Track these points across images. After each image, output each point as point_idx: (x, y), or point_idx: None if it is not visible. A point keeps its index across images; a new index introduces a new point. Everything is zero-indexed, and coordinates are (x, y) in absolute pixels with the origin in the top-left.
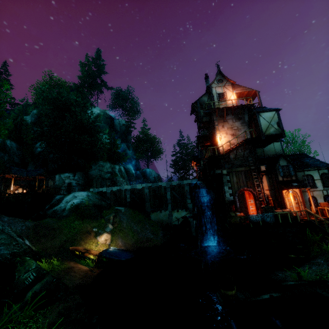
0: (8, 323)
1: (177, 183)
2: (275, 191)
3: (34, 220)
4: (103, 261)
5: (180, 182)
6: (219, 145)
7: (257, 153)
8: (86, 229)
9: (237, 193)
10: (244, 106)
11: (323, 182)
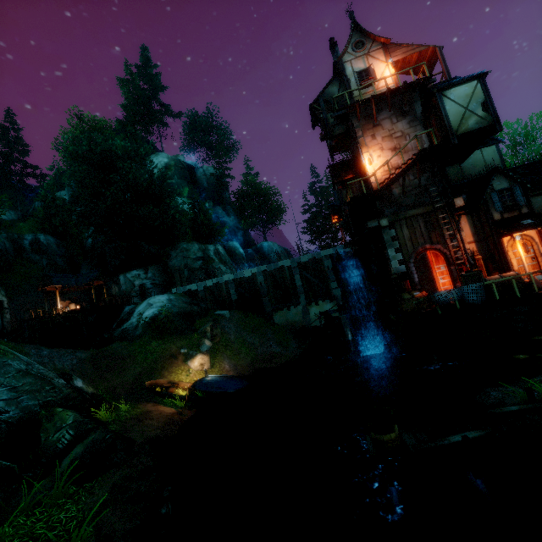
0: (36, 507)
1: (310, 258)
2: (487, 242)
3: (97, 347)
4: (198, 397)
5: (314, 256)
6: (370, 174)
7: (449, 176)
8: (169, 351)
9: (413, 257)
10: (412, 86)
11: None
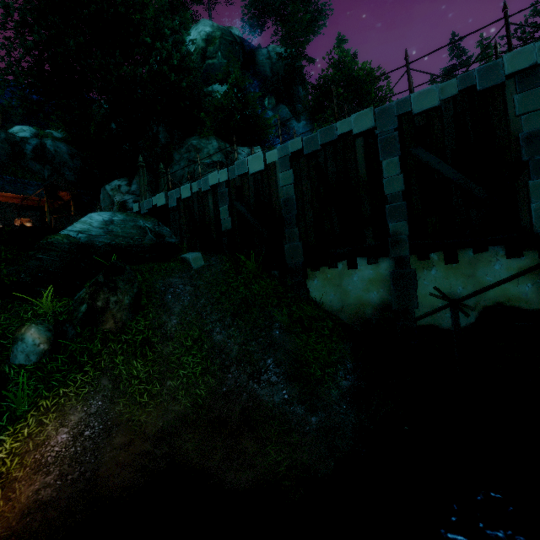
0: None
1: (448, 96)
2: None
3: None
4: None
5: (468, 82)
6: None
7: None
8: None
9: None
10: None
11: None
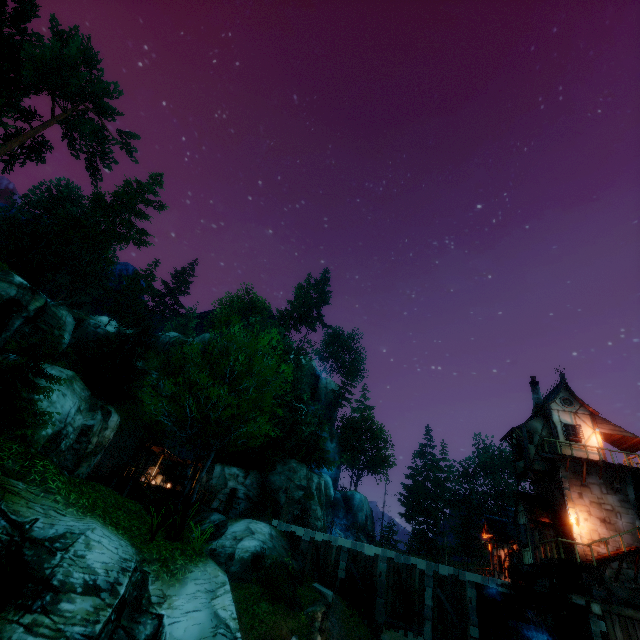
0: None
1: (450, 573)
2: None
3: None
4: None
5: (456, 573)
6: (575, 534)
7: None
8: (280, 630)
9: None
10: (625, 468)
11: None
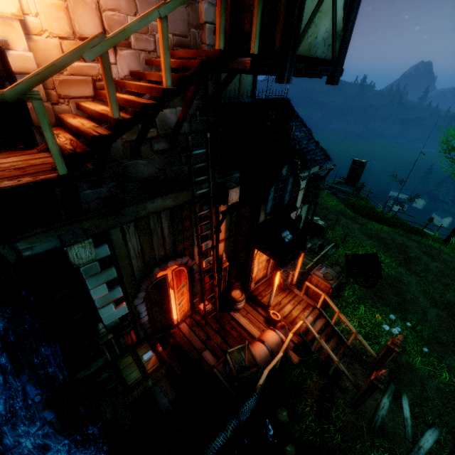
0: None
1: None
2: (236, 239)
3: None
4: None
5: None
6: (1, 20)
7: None
8: None
9: (144, 289)
10: None
11: (306, 193)
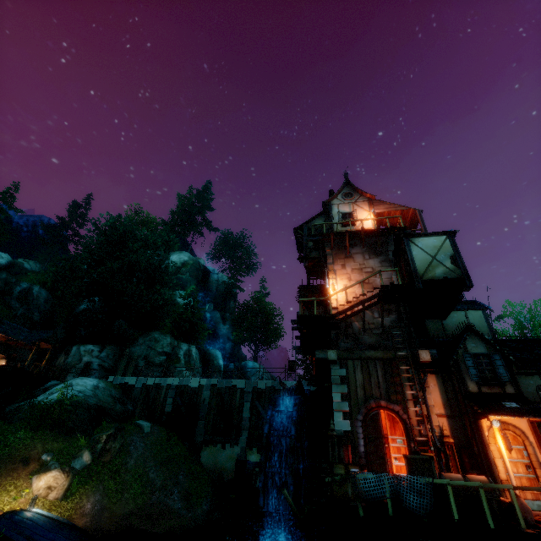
0: None
1: (268, 386)
2: (463, 421)
3: None
4: None
5: (274, 384)
6: (332, 300)
7: (428, 330)
8: (28, 451)
9: (362, 413)
10: (388, 231)
11: None
